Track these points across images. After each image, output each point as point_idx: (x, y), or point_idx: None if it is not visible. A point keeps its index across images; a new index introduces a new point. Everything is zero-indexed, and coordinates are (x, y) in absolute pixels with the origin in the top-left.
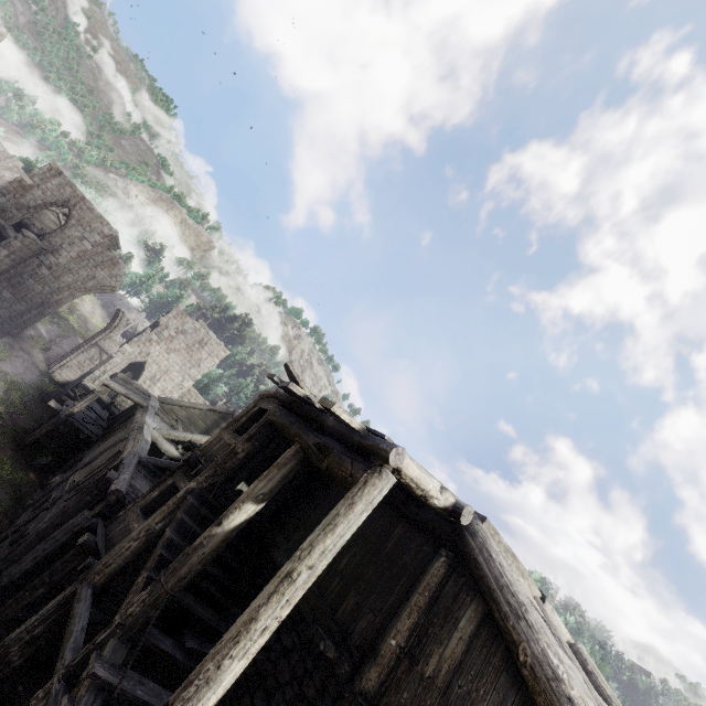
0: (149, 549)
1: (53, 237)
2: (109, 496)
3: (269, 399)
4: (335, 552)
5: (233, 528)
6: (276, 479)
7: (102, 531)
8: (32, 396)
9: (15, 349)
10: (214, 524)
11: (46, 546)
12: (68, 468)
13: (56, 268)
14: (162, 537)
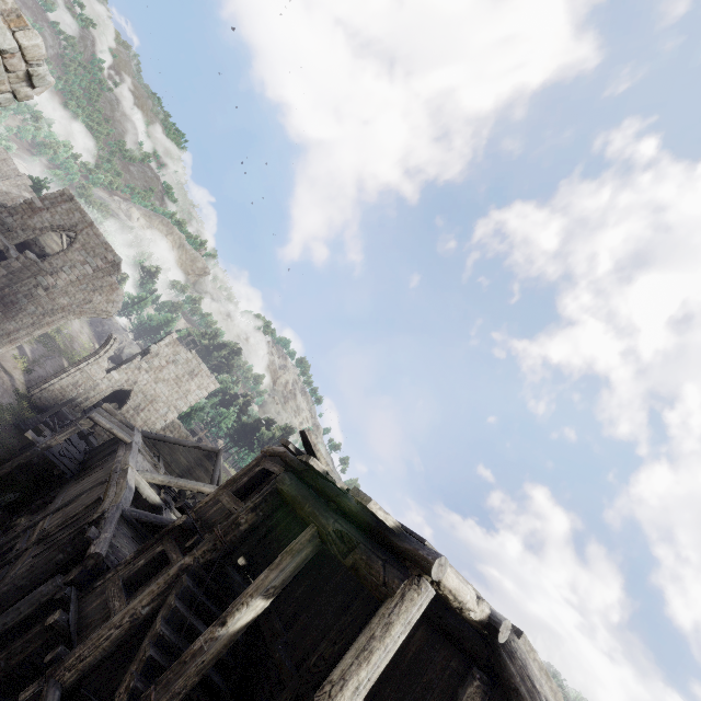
0: (131, 638)
1: (55, 259)
2: (87, 561)
3: (273, 458)
4: (369, 686)
5: (238, 630)
6: (289, 569)
7: (75, 605)
8: (7, 422)
9: None
10: (217, 623)
11: (7, 620)
12: (37, 508)
13: (53, 290)
14: (151, 629)
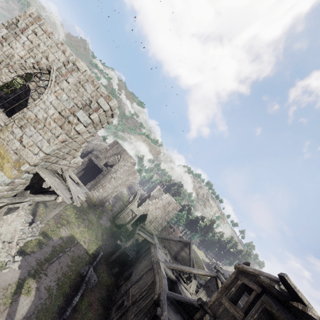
0: None
1: (115, 166)
2: None
3: (246, 275)
4: None
5: None
6: None
7: None
8: (109, 234)
9: (103, 212)
10: None
11: None
12: (126, 277)
13: (116, 178)
14: None
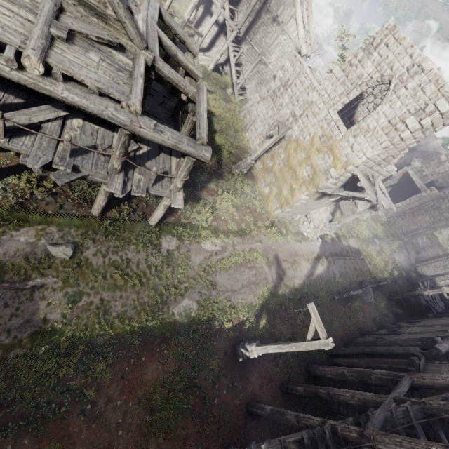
0: (448, 390)
1: (447, 189)
2: (432, 349)
3: None
4: None
5: None
6: None
7: (422, 362)
8: (402, 275)
9: (403, 248)
10: None
11: (393, 349)
12: (409, 322)
13: (442, 208)
14: None
